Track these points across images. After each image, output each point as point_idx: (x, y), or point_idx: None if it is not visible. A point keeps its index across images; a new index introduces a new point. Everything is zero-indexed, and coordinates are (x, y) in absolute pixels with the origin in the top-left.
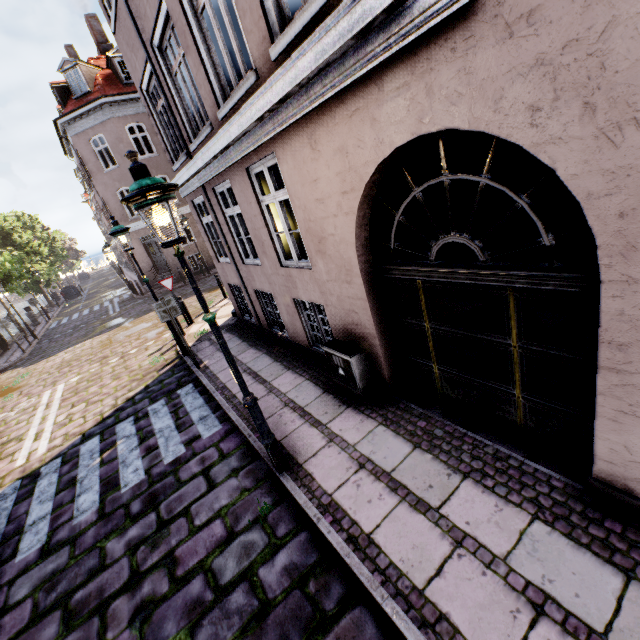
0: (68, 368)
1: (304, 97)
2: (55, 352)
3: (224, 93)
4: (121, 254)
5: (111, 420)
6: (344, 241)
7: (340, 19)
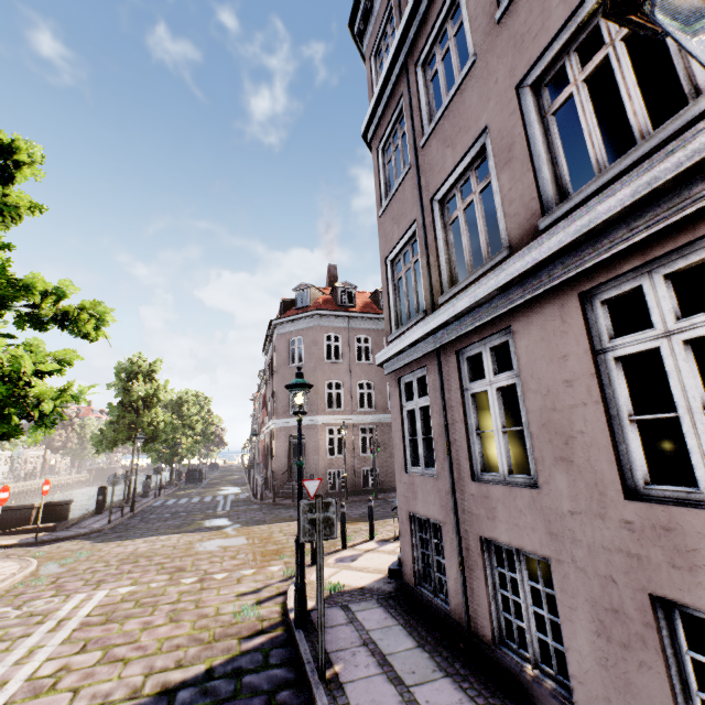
0: (131, 565)
1: None
2: (135, 535)
3: (559, 197)
4: (257, 453)
5: None
6: None
7: None
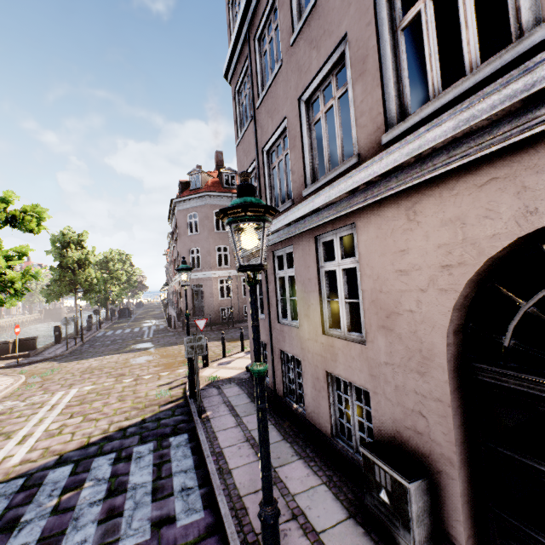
0: (89, 374)
1: (416, 169)
2: (88, 356)
3: (314, 178)
4: (172, 295)
5: (94, 448)
6: (428, 321)
7: (510, 82)
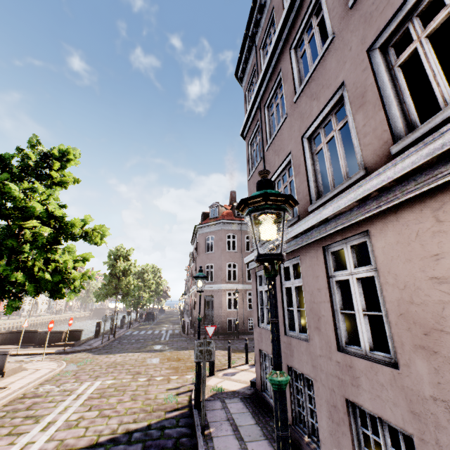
0: (113, 369)
1: (440, 169)
2: (115, 352)
3: (318, 196)
4: (188, 304)
5: (100, 449)
6: None
7: None
